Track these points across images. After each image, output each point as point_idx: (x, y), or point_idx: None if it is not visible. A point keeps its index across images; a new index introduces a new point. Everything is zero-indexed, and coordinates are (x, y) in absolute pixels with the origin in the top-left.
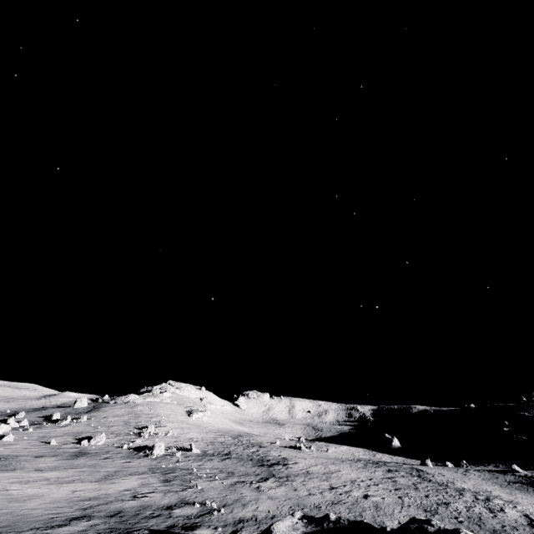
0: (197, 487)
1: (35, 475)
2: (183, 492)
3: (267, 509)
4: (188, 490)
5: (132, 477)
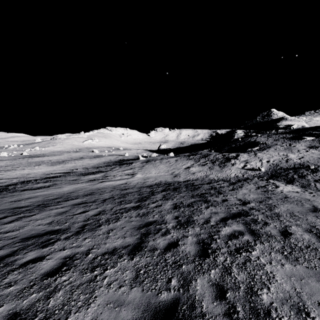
0: None
1: None
2: None
3: None
4: None
5: None
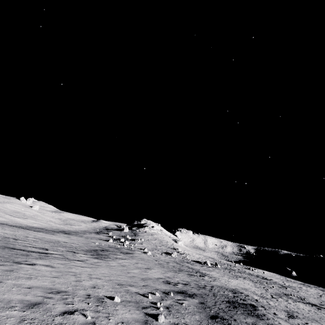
0: (273, 287)
1: (212, 273)
2: (274, 289)
3: (316, 301)
4: (272, 288)
5: (240, 279)
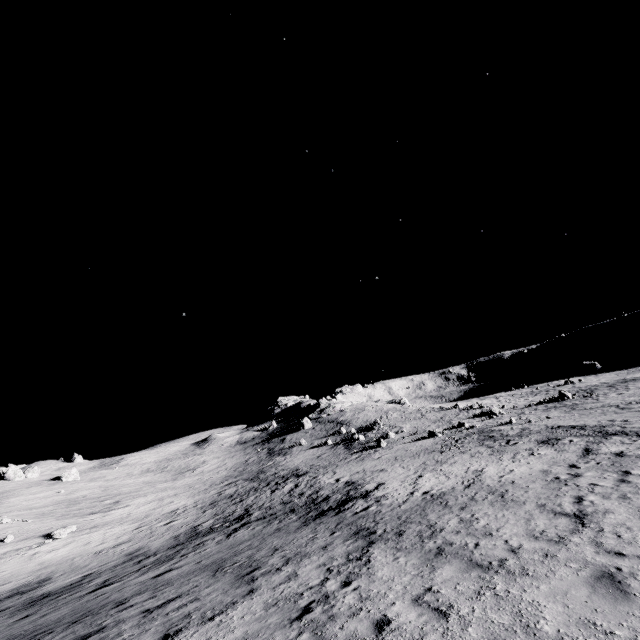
0: None
1: None
2: None
3: None
4: None
5: None
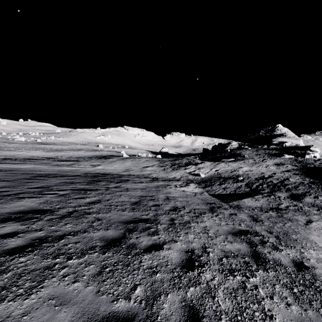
0: None
1: None
2: None
3: None
4: None
5: None
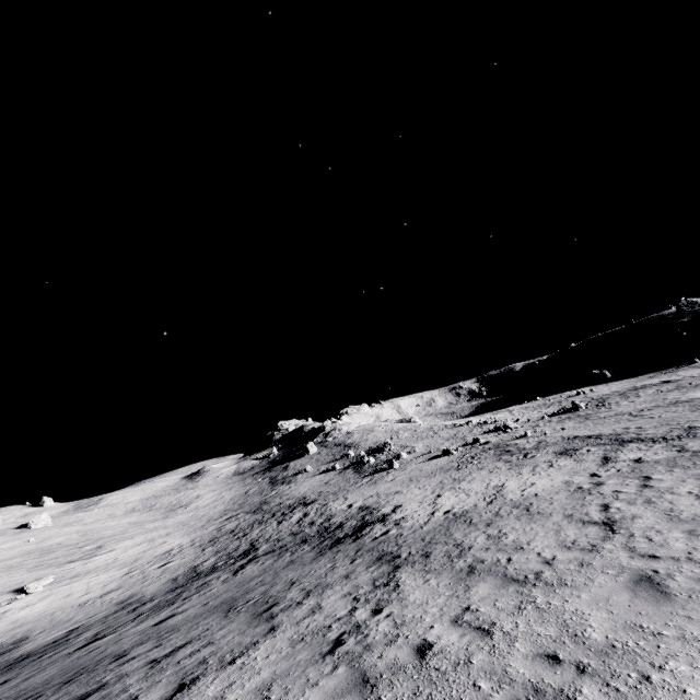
0: None
1: None
2: None
3: None
4: None
5: None
